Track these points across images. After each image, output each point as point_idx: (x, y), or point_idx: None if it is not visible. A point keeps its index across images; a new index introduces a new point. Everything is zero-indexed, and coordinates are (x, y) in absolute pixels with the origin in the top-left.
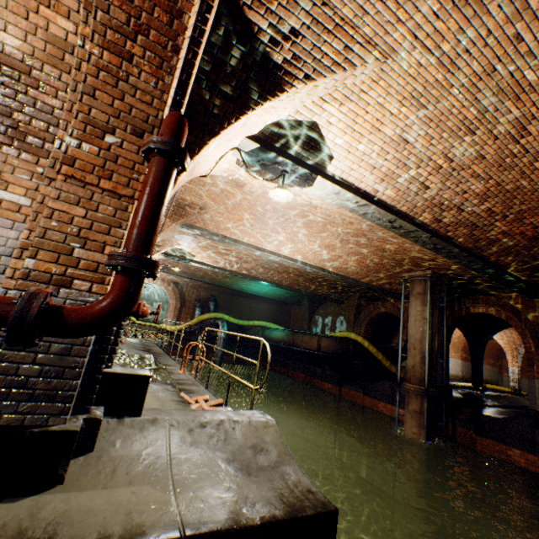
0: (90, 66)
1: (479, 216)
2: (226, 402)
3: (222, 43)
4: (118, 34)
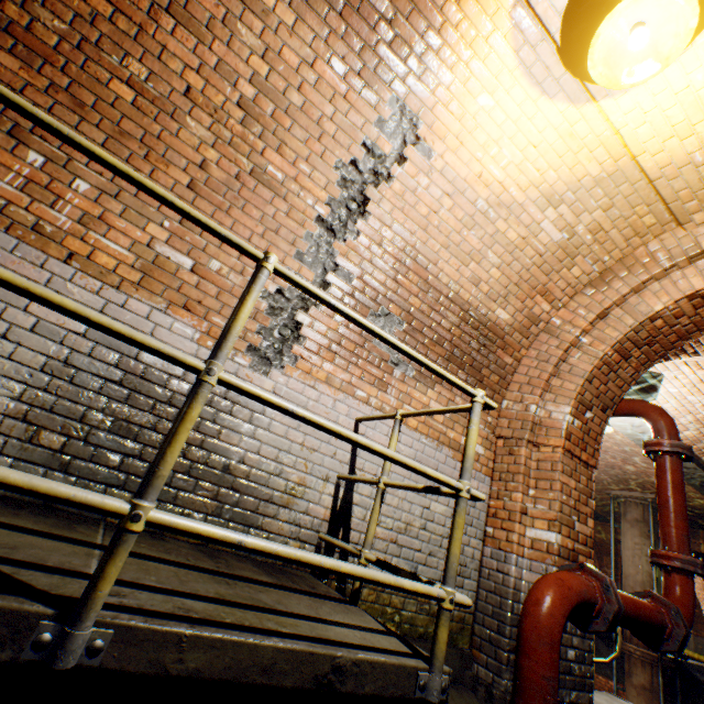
0: (599, 362)
1: None
2: None
3: None
4: (631, 343)
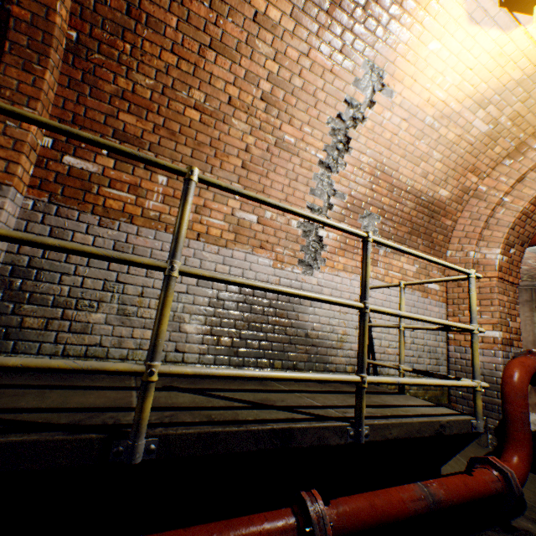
0: (519, 214)
1: None
2: None
3: None
4: None
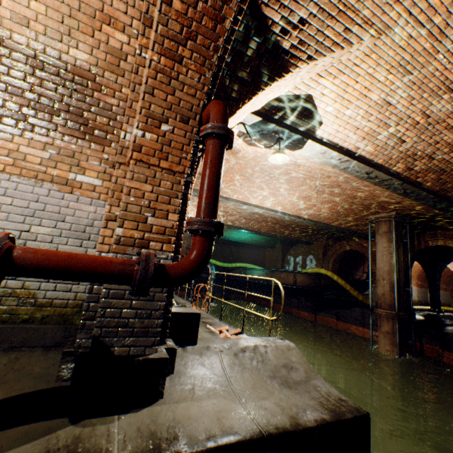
0: (150, 71)
1: (448, 163)
2: (242, 331)
3: (241, 37)
4: (172, 42)
